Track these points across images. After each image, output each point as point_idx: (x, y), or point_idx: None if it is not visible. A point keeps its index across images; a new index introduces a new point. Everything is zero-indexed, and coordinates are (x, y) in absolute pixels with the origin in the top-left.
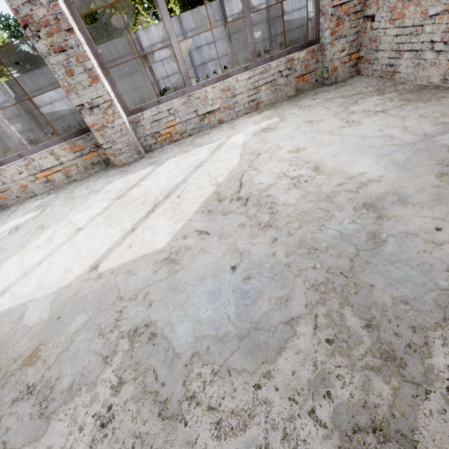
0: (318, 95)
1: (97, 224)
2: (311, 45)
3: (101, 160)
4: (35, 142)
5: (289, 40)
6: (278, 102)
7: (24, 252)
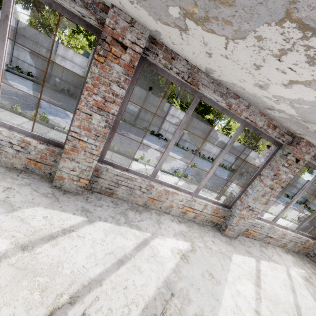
0: (312, 266)
1: (268, 315)
2: (314, 239)
3: (216, 222)
4: (70, 93)
5: (224, 164)
6: (290, 250)
7: (226, 311)
